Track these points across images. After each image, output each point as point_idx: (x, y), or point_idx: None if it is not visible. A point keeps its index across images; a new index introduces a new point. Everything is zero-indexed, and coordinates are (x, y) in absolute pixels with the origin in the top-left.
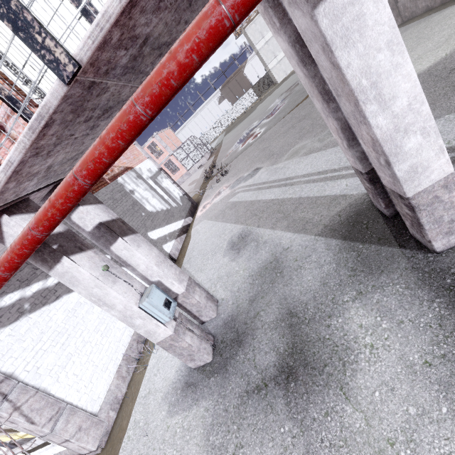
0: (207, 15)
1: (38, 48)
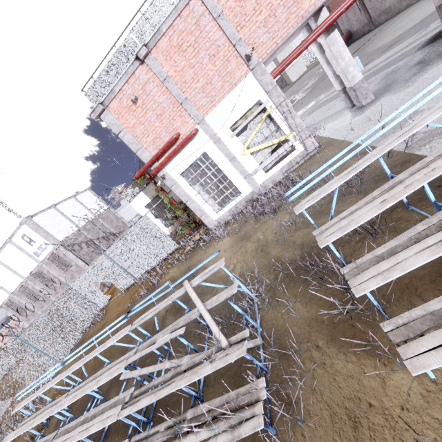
0: None
1: None
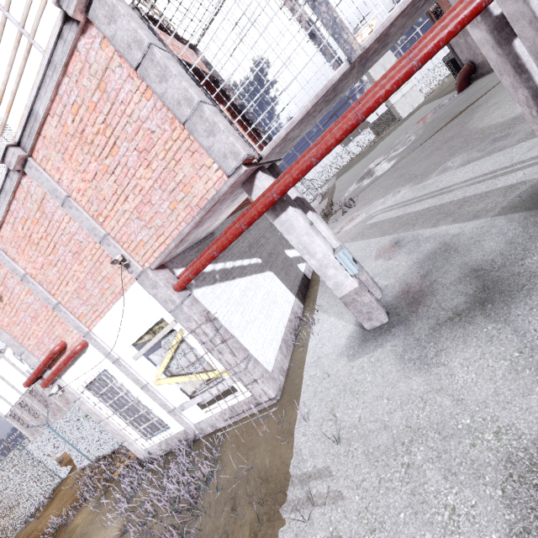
0: (472, 2)
1: (343, 43)
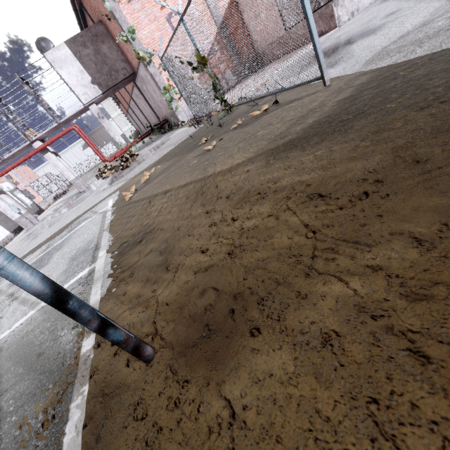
0: (25, 158)
1: None
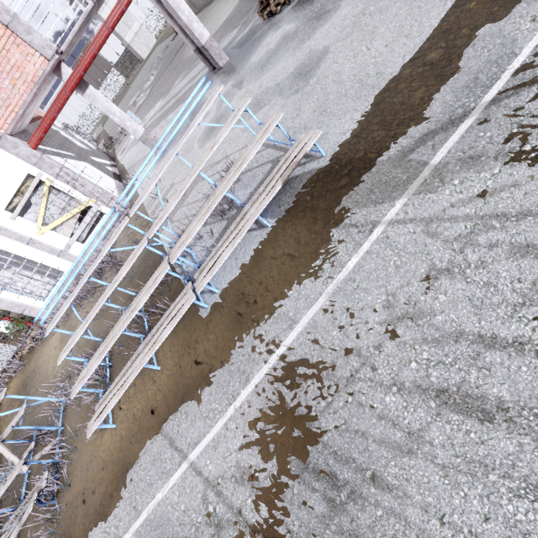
0: None
1: None
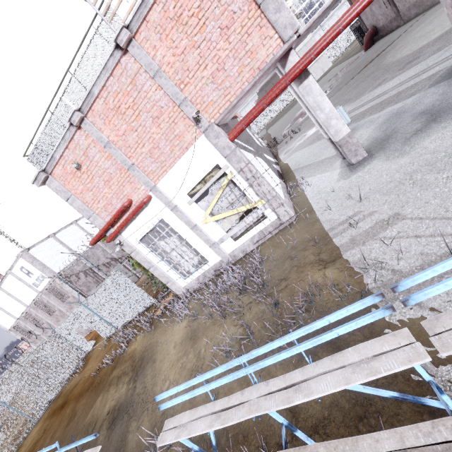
0: None
1: None
